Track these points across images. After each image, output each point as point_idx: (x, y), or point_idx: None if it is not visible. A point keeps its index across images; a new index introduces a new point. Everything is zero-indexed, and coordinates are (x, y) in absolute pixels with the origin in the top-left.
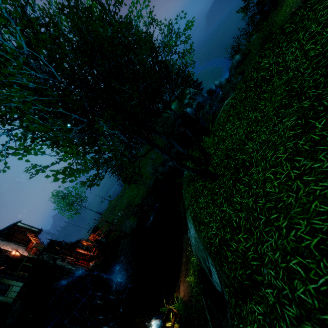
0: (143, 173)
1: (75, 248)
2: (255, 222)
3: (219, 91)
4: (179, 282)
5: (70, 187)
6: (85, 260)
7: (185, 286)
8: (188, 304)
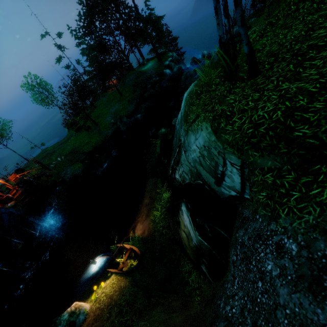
0: (99, 122)
1: None
2: None
3: (204, 63)
4: (134, 223)
5: None
6: None
7: (145, 224)
8: (150, 238)
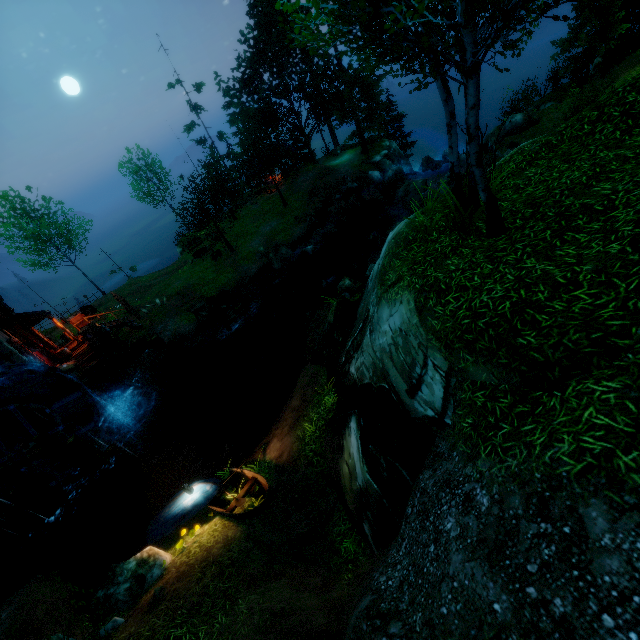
0: (239, 248)
1: (30, 322)
2: (632, 268)
3: (445, 169)
4: (267, 438)
5: (54, 203)
6: (48, 356)
7: (286, 442)
8: (289, 467)
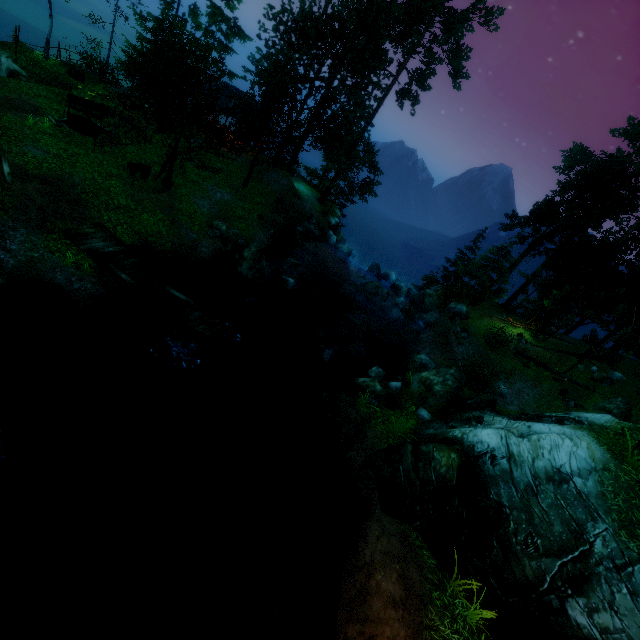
0: (177, 189)
1: None
2: None
3: (382, 284)
4: None
5: None
6: None
7: None
8: None
